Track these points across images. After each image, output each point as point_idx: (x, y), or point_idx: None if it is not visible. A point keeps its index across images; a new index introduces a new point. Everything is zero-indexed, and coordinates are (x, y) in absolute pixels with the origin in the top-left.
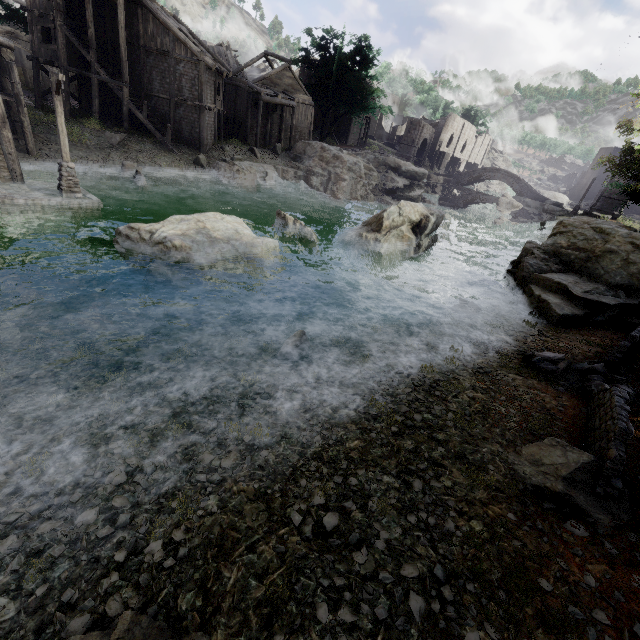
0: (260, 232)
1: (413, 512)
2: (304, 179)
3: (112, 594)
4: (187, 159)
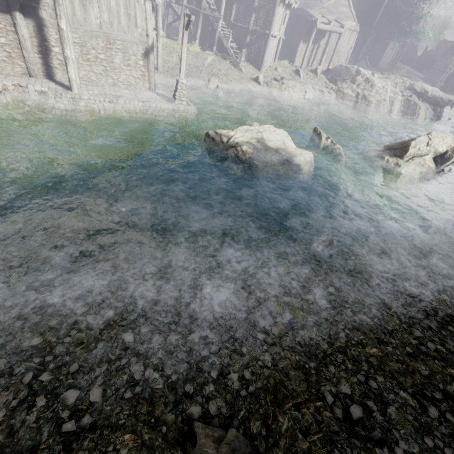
0: (296, 143)
1: (429, 435)
2: (334, 98)
3: (211, 399)
4: (250, 77)
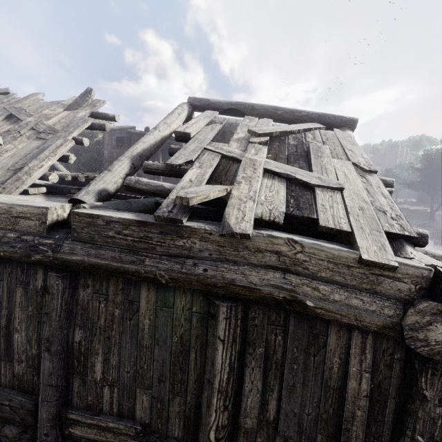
0: None
1: None
2: None
3: None
4: None
